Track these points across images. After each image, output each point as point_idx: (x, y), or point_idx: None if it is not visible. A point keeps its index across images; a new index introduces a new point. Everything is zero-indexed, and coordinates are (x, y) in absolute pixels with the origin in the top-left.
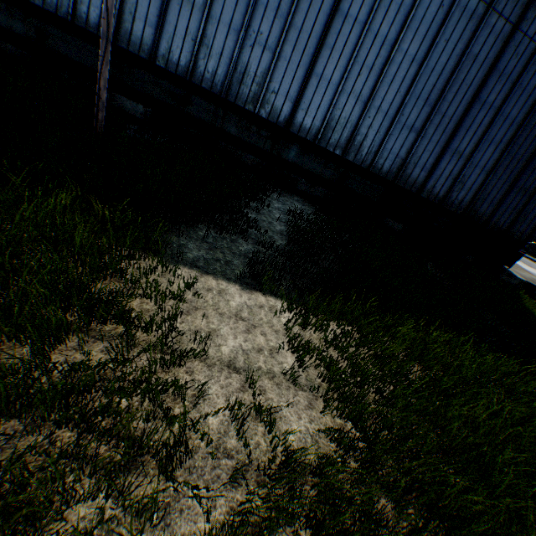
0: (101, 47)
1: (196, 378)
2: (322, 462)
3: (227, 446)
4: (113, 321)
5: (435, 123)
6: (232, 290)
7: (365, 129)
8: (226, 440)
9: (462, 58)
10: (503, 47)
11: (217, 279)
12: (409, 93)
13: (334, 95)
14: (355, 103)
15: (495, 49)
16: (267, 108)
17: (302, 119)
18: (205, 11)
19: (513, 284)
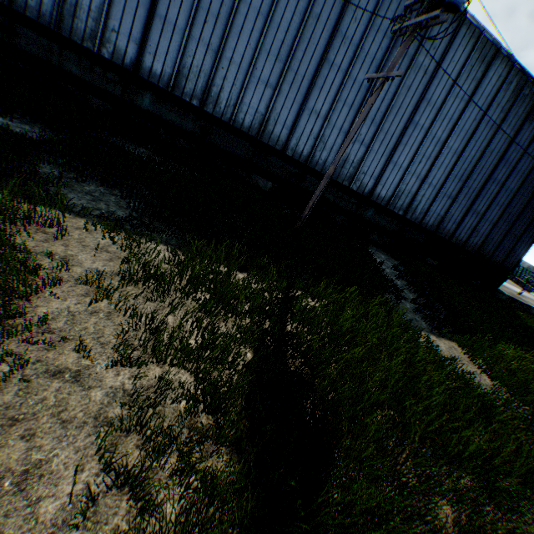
0: (324, 182)
1: None
2: None
3: None
4: None
5: (463, 193)
6: (434, 339)
7: (420, 197)
8: None
9: (484, 152)
10: (508, 145)
11: (424, 333)
12: (451, 174)
13: (403, 174)
14: (415, 180)
15: (503, 146)
16: (357, 183)
17: (380, 191)
18: (327, 120)
19: (503, 299)
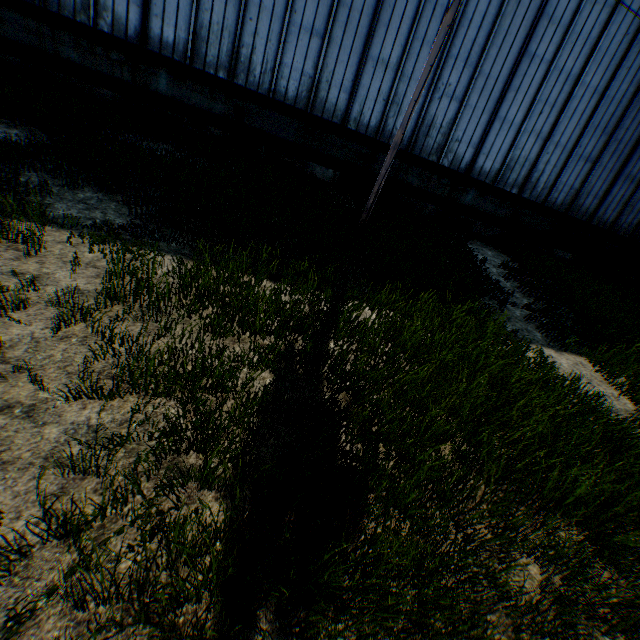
0: (390, 155)
1: None
2: None
3: None
4: None
5: (609, 151)
6: (552, 354)
7: (542, 165)
8: None
9: None
10: None
11: (538, 346)
12: (588, 125)
13: (515, 135)
14: (534, 141)
15: None
16: (450, 157)
17: (482, 163)
18: (399, 70)
19: None
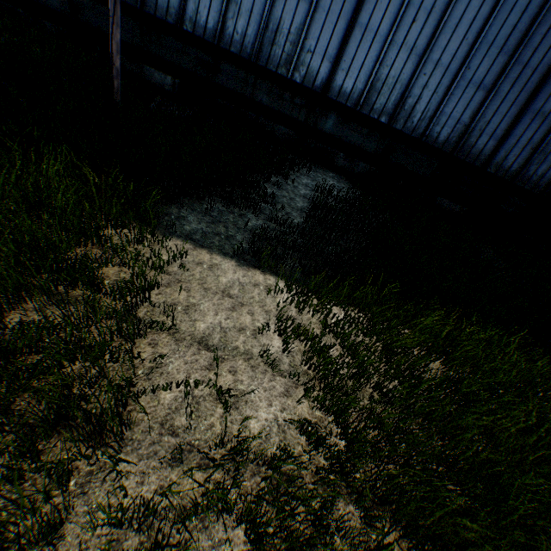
0: (110, 6)
1: (159, 350)
2: (276, 455)
3: (174, 424)
4: (84, 287)
5: (511, 77)
6: (226, 265)
7: (418, 90)
8: (175, 417)
9: None
10: None
11: (211, 253)
12: (479, 39)
13: (381, 49)
14: (407, 58)
15: None
16: (302, 71)
17: (342, 81)
18: None
19: None
